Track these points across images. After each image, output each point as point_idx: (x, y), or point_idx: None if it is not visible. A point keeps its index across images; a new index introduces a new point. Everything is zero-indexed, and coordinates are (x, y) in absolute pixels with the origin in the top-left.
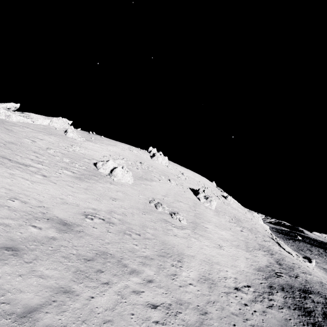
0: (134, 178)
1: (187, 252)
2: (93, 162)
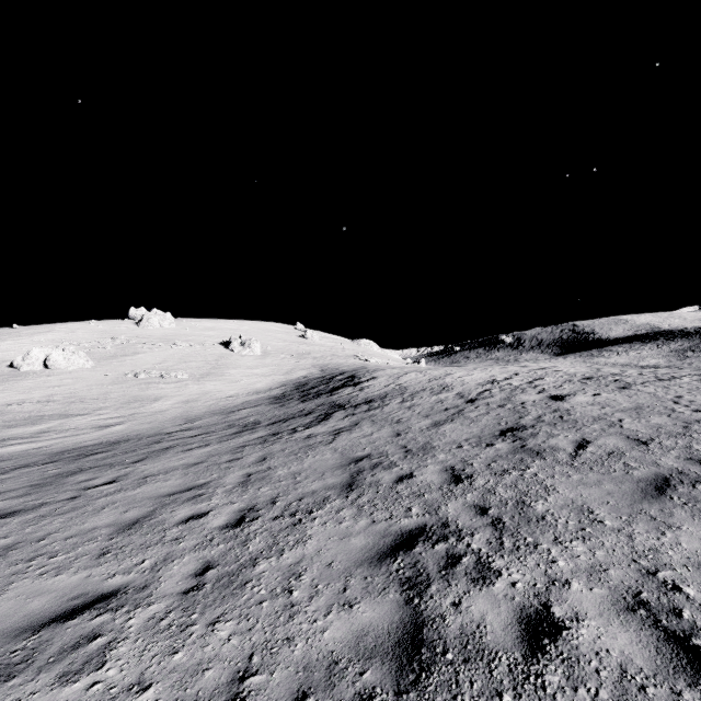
0: (97, 361)
1: (172, 395)
2: (6, 365)
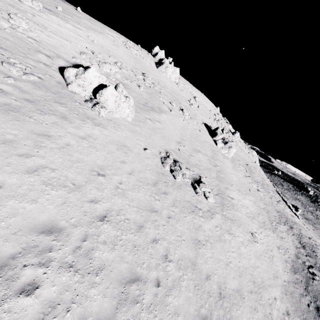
0: (134, 107)
1: (230, 284)
2: (57, 65)
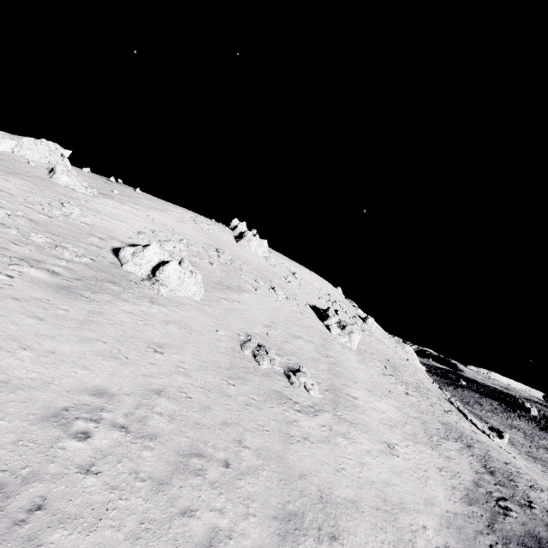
0: (204, 286)
1: (340, 491)
2: (111, 246)
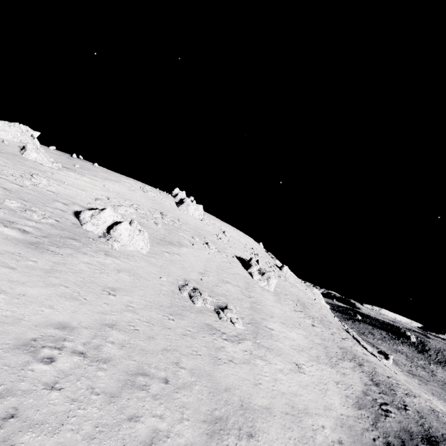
0: (150, 242)
1: (257, 401)
2: (73, 210)
